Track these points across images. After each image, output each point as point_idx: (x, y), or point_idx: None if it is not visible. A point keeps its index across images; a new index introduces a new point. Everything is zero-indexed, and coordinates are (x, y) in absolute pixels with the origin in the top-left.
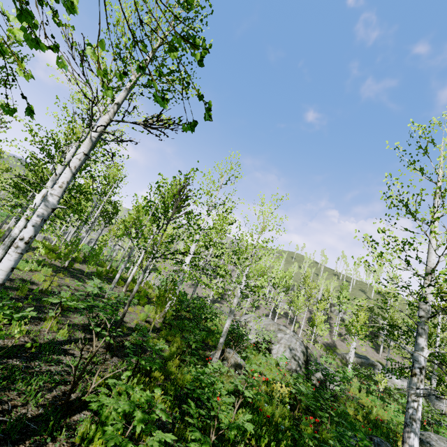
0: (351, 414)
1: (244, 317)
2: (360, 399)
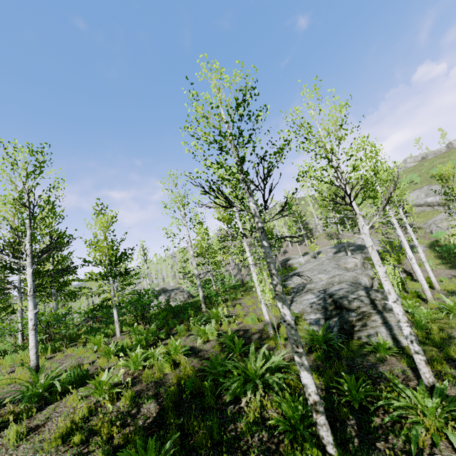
0: None
1: None
2: None
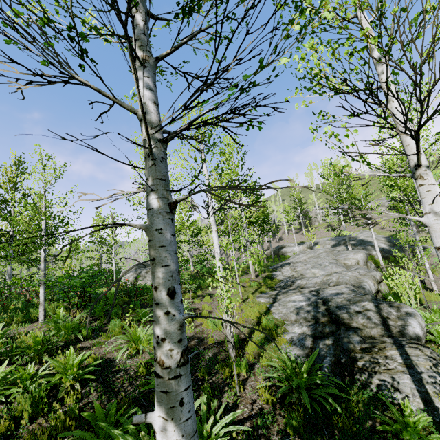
0: None
1: None
2: None
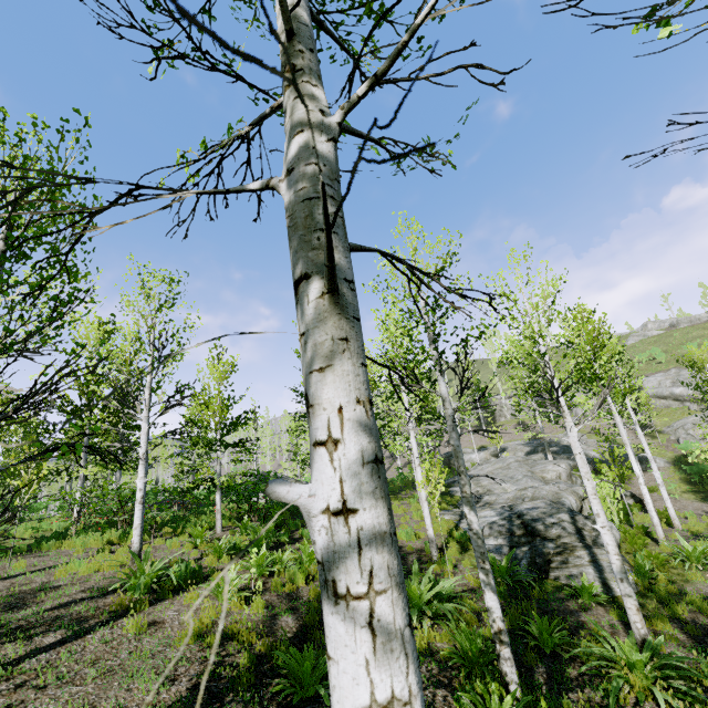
0: None
1: None
2: None
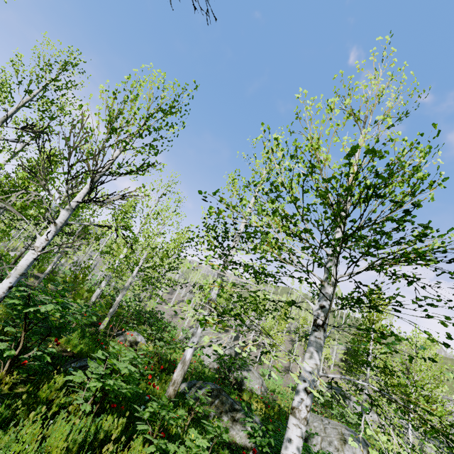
0: (245, 399)
1: (192, 329)
2: (280, 401)
